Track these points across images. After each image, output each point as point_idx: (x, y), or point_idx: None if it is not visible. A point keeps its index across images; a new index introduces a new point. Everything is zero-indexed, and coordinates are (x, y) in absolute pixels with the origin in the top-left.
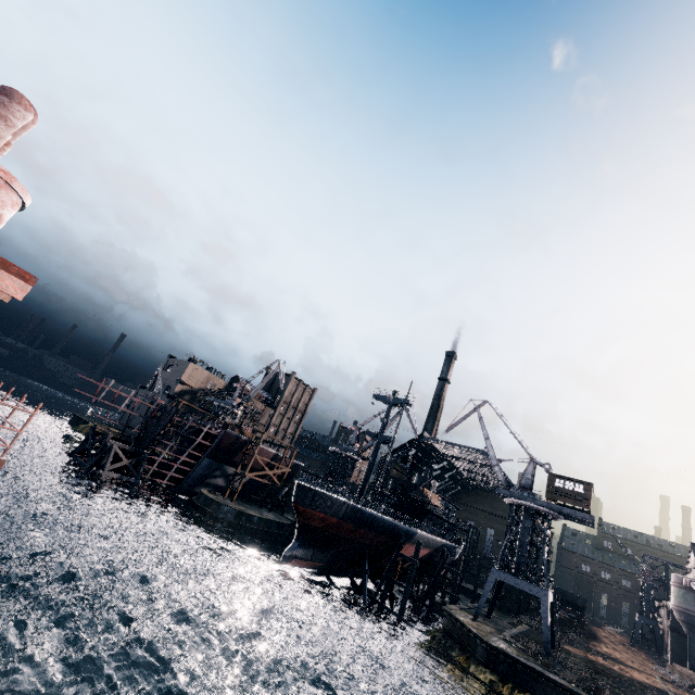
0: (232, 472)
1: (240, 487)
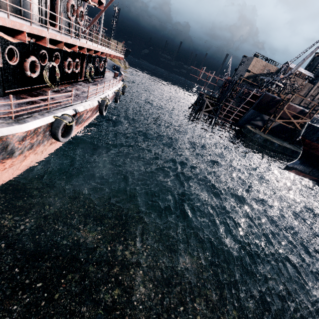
0: (267, 119)
1: (270, 127)
